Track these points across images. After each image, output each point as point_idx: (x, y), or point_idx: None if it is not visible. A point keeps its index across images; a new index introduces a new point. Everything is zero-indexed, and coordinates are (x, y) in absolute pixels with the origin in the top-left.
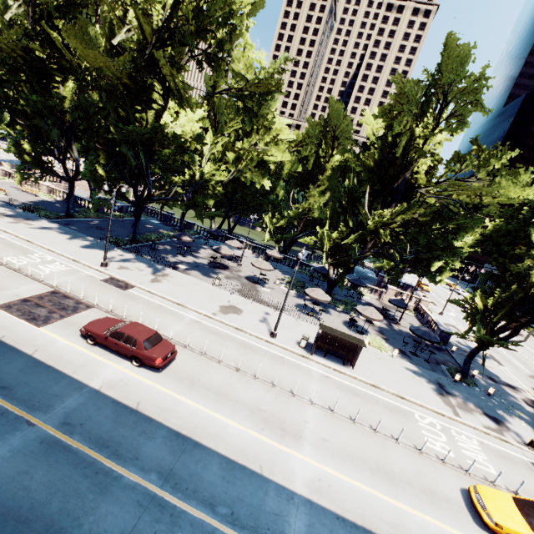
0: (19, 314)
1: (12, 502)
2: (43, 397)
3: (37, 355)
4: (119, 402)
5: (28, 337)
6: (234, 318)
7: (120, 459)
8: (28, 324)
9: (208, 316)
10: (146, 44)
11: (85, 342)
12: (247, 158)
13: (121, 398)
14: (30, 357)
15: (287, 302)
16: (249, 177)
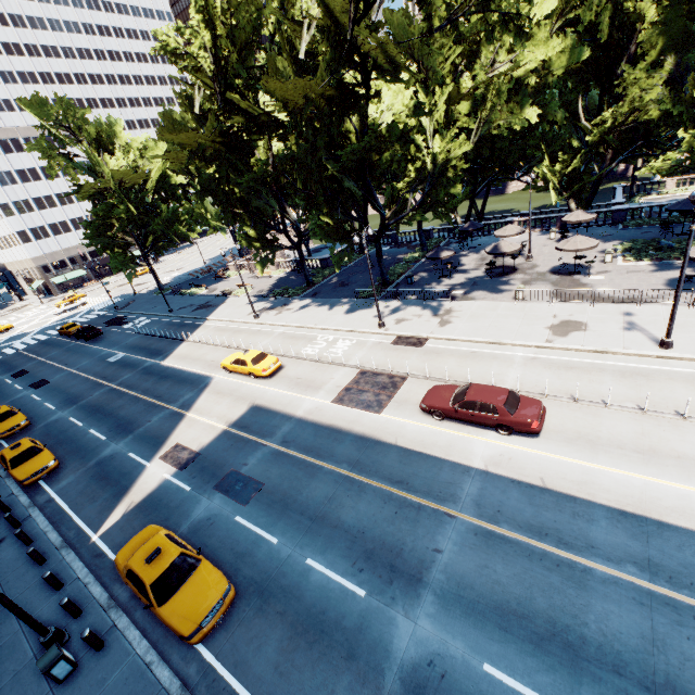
0: (354, 405)
1: (496, 596)
2: (440, 486)
3: (401, 444)
4: (519, 481)
5: (379, 426)
6: (581, 338)
7: (572, 548)
8: (369, 413)
9: (541, 347)
10: (335, 28)
11: (431, 419)
12: (491, 93)
13: (517, 476)
14: (396, 447)
15: (647, 284)
16: (502, 121)
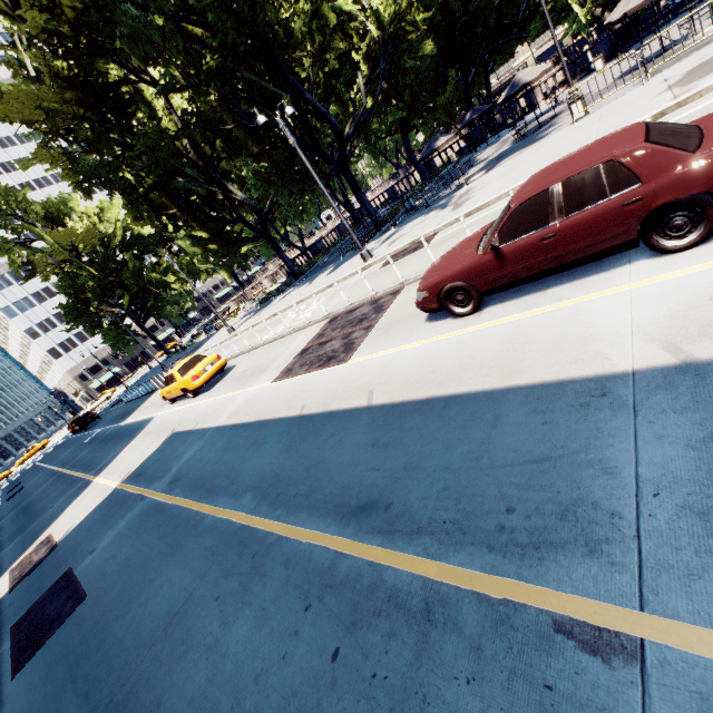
0: (306, 369)
1: None
2: (504, 486)
3: (380, 399)
4: None
5: (340, 384)
6: None
7: None
8: (327, 371)
9: (670, 110)
10: None
11: (450, 322)
12: None
13: None
14: (369, 410)
15: None
16: None
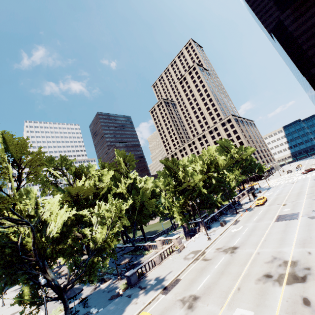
0: None
1: None
2: None
3: None
4: None
5: None
6: None
7: None
8: None
9: None
10: None
11: None
12: None
13: None
14: None
15: None
16: None
